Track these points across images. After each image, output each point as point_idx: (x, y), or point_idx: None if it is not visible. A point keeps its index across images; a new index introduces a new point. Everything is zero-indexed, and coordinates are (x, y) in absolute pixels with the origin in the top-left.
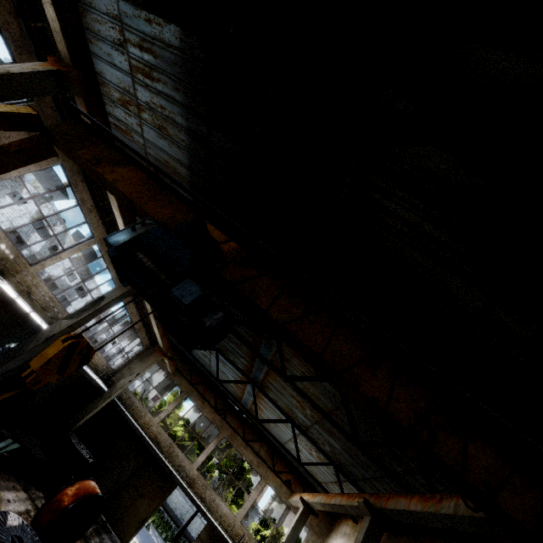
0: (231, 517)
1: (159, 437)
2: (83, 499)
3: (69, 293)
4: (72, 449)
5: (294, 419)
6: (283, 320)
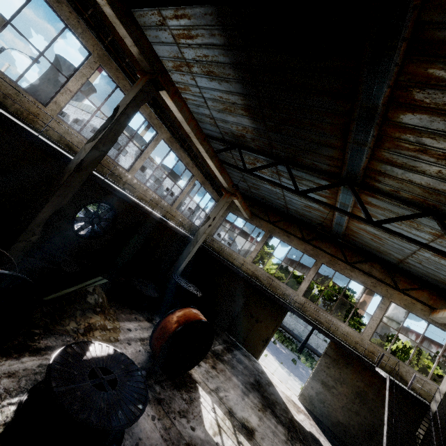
0: (356, 336)
1: (257, 273)
2: (185, 325)
3: (162, 195)
4: (180, 287)
5: (440, 207)
6: None
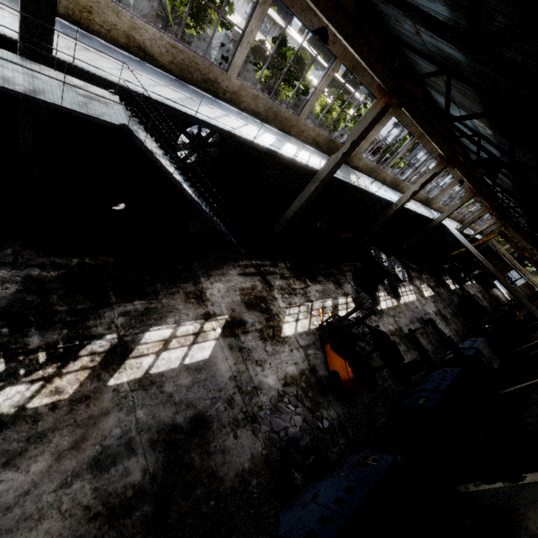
0: (537, 282)
1: (505, 254)
2: None
3: None
4: None
5: None
6: (534, 266)
